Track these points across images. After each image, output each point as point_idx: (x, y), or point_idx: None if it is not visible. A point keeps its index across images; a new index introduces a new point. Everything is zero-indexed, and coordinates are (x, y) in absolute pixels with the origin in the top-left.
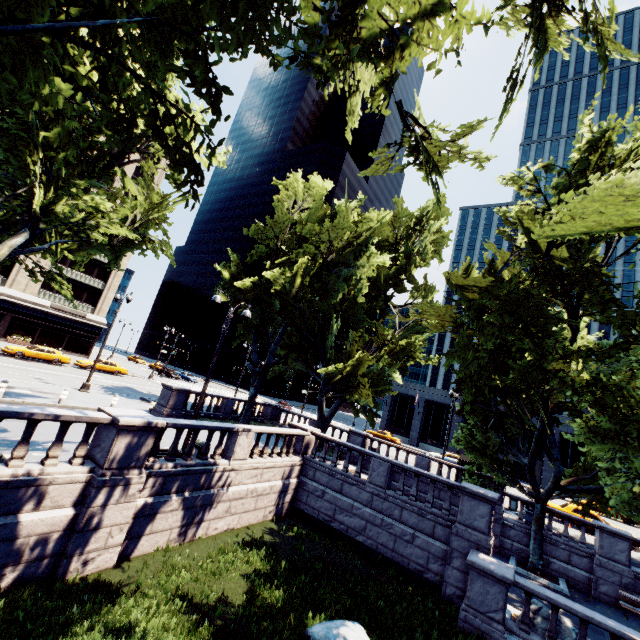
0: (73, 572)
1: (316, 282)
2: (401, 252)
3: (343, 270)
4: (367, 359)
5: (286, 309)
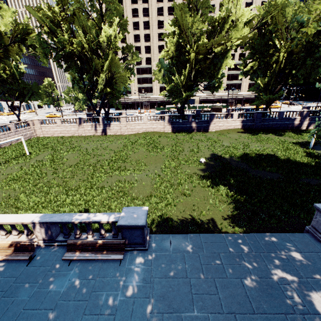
0: (300, 129)
1: None
2: None
3: None
4: None
5: None
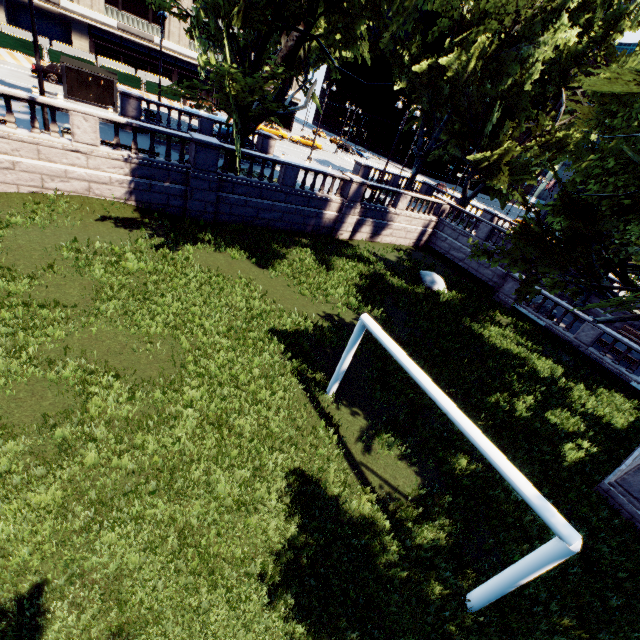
0: (337, 236)
1: (493, 61)
2: (610, 13)
3: (522, 49)
4: (513, 150)
5: (453, 97)
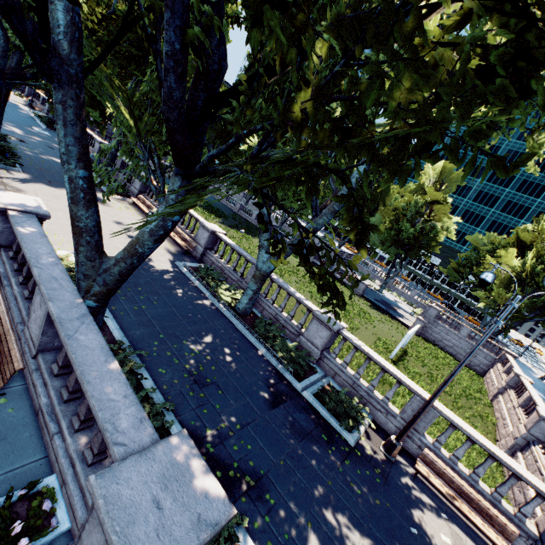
0: None
1: None
2: None
3: None
4: None
5: None
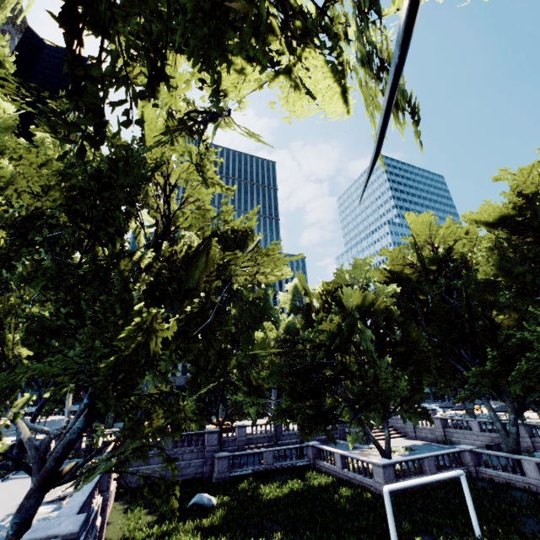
0: None
1: None
2: None
3: None
4: None
5: None
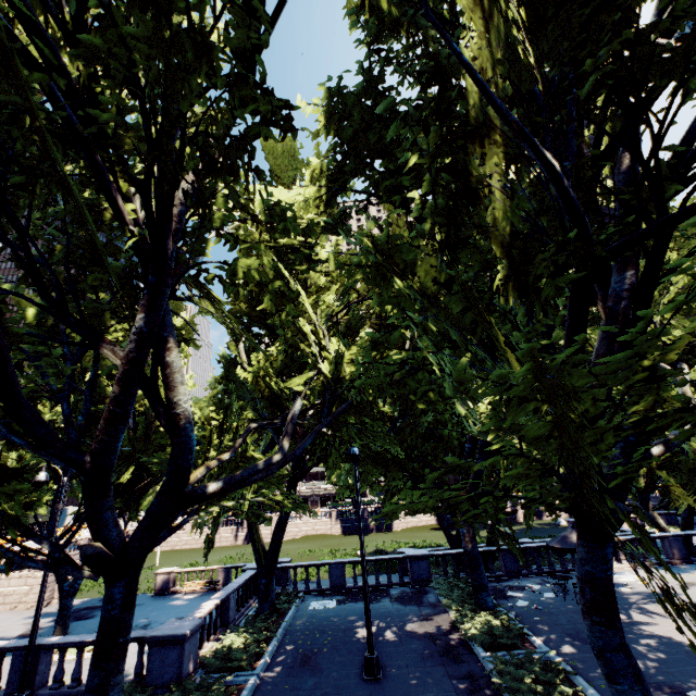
0: (517, 521)
1: None
2: None
3: None
4: None
5: None
